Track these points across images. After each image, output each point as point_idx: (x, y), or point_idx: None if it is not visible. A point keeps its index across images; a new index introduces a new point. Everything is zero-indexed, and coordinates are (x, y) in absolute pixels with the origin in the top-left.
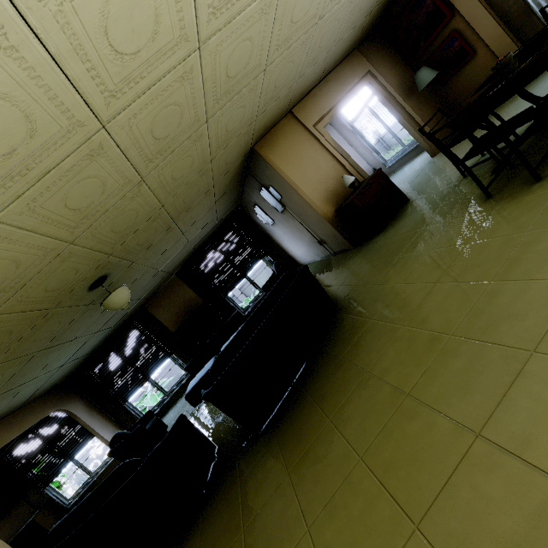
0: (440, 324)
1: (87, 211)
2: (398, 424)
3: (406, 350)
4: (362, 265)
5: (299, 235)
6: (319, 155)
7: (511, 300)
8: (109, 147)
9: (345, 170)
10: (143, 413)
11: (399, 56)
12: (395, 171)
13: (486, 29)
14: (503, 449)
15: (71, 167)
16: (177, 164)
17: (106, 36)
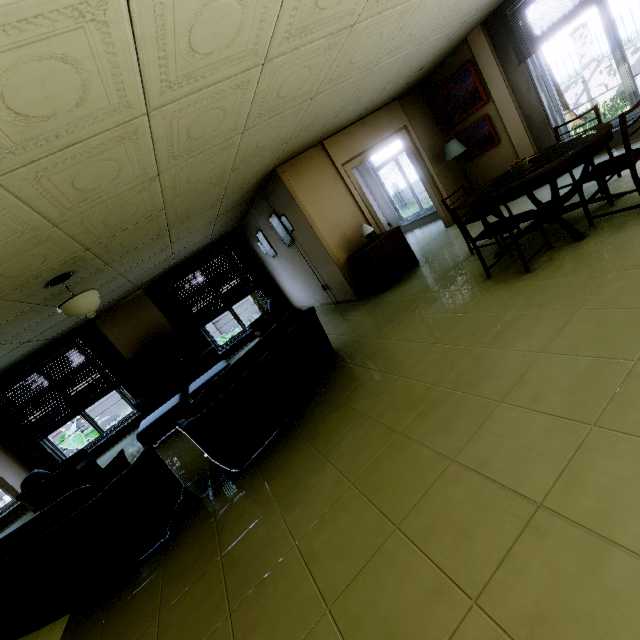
0: (434, 378)
1: (89, 195)
2: (389, 455)
3: (402, 398)
4: (366, 318)
5: (302, 275)
6: (342, 196)
7: (492, 363)
8: (142, 134)
9: (365, 219)
10: (65, 455)
11: (435, 121)
12: (408, 231)
13: (512, 124)
14: (469, 468)
15: (98, 144)
16: (198, 168)
17: (189, 33)
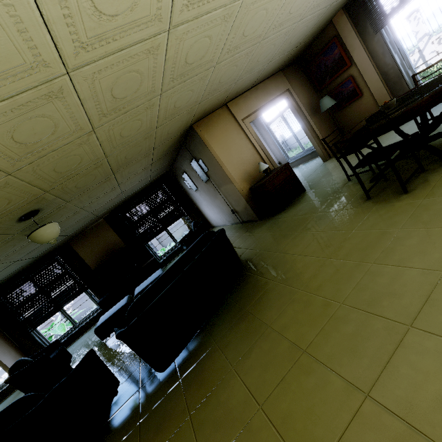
0: (332, 292)
1: (33, 147)
2: (296, 377)
3: (303, 311)
4: (266, 234)
5: (216, 203)
6: (243, 143)
7: (390, 281)
8: (68, 93)
9: (261, 159)
10: (49, 342)
11: (310, 84)
12: (294, 167)
13: (372, 80)
14: (389, 410)
15: (26, 102)
16: (127, 124)
17: None
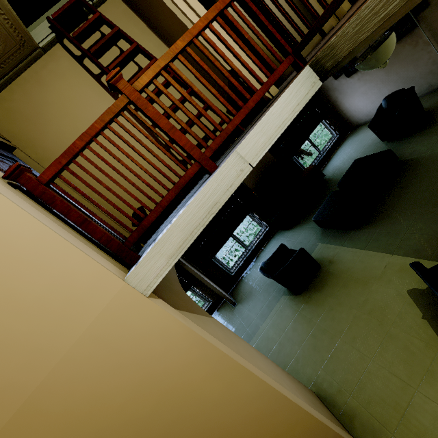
0: None
1: None
2: None
3: None
4: None
5: (399, 73)
6: None
7: None
8: None
9: None
10: (228, 267)
11: None
12: None
13: None
14: None
15: None
16: None
17: None
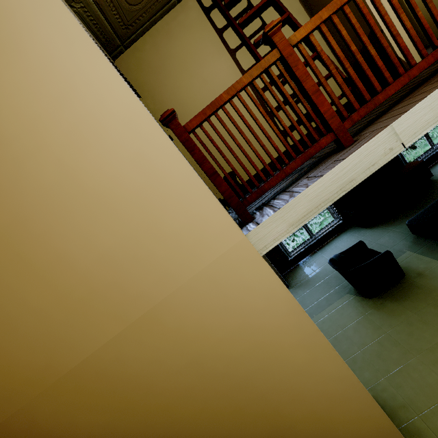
0: None
1: None
2: None
3: None
4: None
5: None
6: None
7: None
8: None
9: None
10: (288, 250)
11: None
12: None
13: None
14: None
15: None
16: None
17: None
